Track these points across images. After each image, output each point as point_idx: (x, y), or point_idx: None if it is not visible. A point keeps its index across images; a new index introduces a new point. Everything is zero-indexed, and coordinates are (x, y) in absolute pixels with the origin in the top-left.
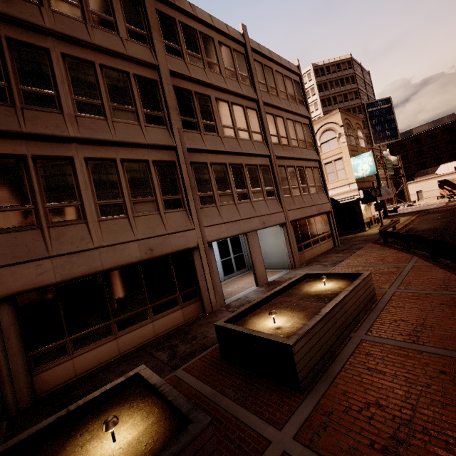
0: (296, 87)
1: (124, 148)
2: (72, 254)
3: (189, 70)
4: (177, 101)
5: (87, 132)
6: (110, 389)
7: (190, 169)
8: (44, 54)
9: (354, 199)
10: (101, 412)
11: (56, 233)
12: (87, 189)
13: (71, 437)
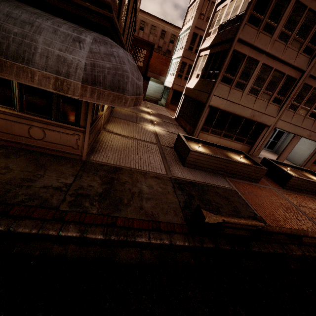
0: None
1: (280, 63)
2: (232, 102)
3: None
4: None
5: (273, 50)
6: (235, 149)
7: (301, 87)
8: (288, 0)
9: None
10: (232, 152)
11: (233, 92)
12: (253, 78)
13: (228, 152)
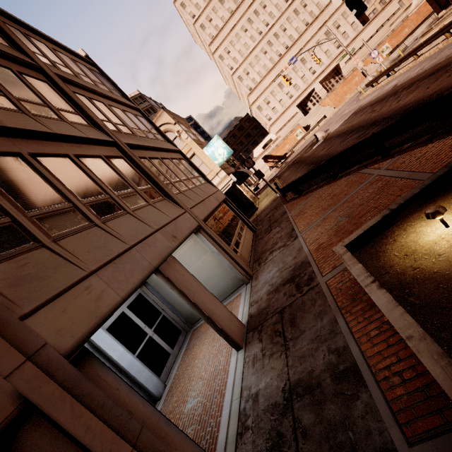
0: (99, 77)
1: None
2: None
3: None
4: None
5: None
6: None
7: None
8: None
9: (230, 186)
10: None
11: None
12: None
13: None
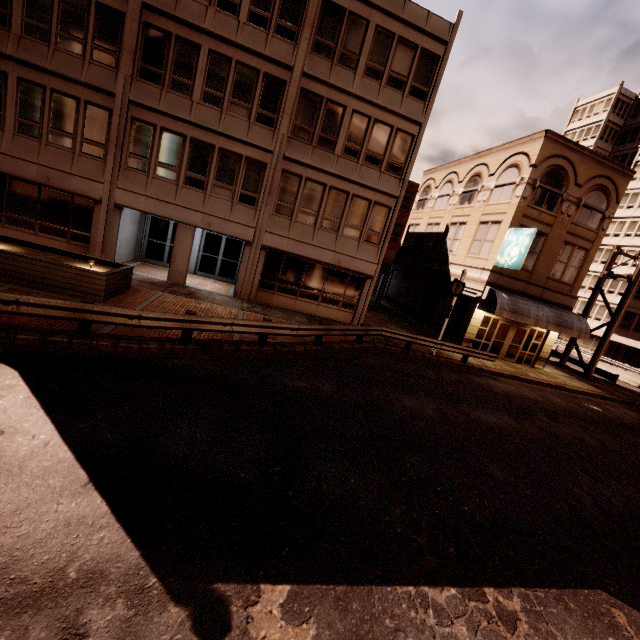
0: (421, 65)
1: (59, 79)
2: None
3: (178, 5)
4: (144, 43)
5: (24, 54)
6: None
7: (124, 123)
8: None
9: (475, 296)
10: None
11: None
12: (12, 105)
13: None
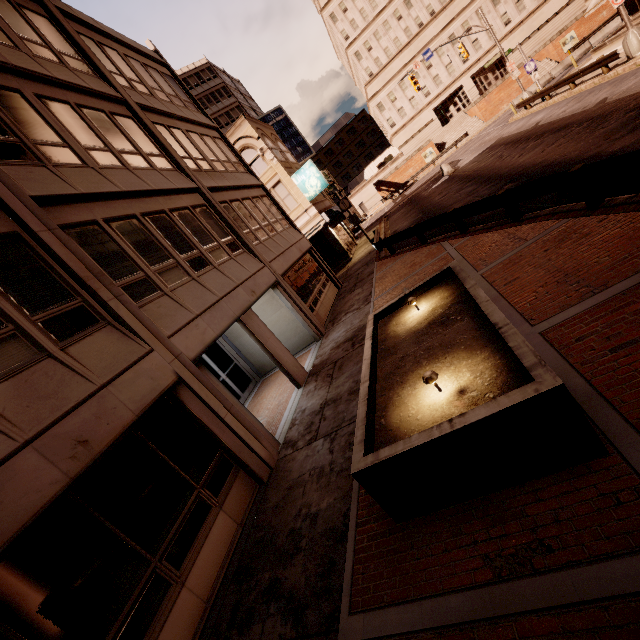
0: (172, 84)
1: None
2: None
3: None
4: None
5: None
6: None
7: (67, 238)
8: None
9: (321, 228)
10: None
11: None
12: None
13: None
